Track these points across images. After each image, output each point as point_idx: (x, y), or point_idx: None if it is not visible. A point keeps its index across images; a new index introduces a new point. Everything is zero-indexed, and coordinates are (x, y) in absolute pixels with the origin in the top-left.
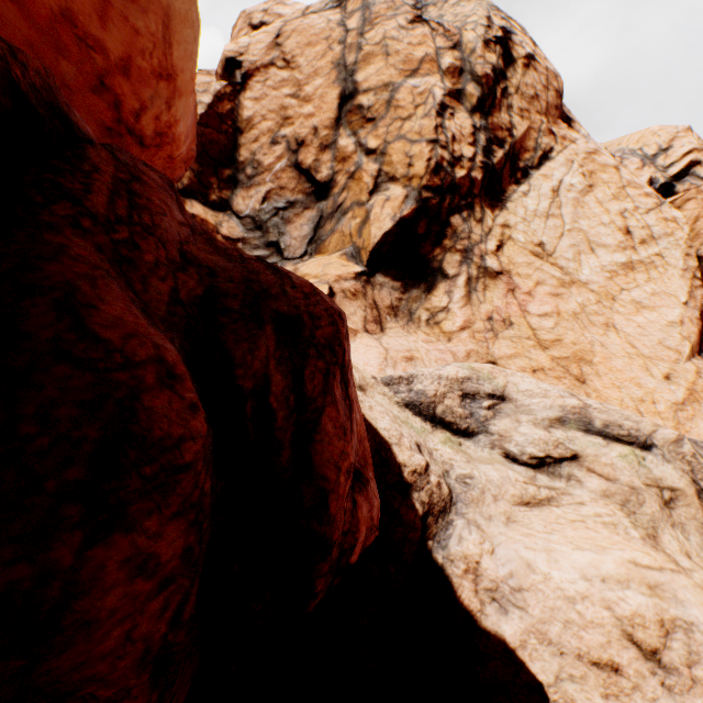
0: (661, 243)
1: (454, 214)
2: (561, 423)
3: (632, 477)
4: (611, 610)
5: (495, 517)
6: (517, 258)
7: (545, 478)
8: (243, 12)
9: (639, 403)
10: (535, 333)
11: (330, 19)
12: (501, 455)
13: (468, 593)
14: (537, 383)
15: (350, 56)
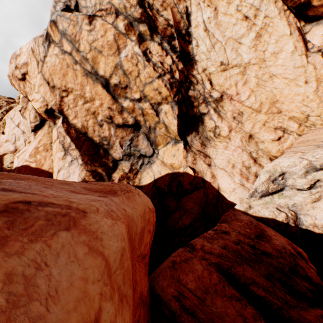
0: (262, 8)
1: (188, 91)
2: (307, 172)
3: None
4: None
5: (309, 209)
6: (220, 81)
7: (313, 190)
8: (9, 77)
9: (303, 102)
10: (252, 108)
11: (55, 54)
12: (296, 190)
13: (317, 230)
14: (288, 160)
15: (87, 66)
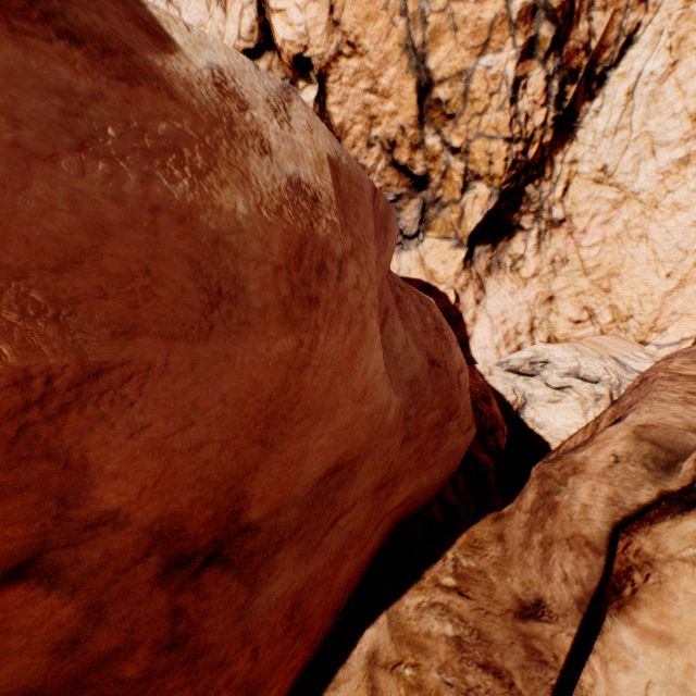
0: None
1: (527, 184)
2: (567, 375)
3: (586, 395)
4: (566, 432)
5: (540, 406)
6: (579, 196)
7: (558, 392)
8: None
9: (642, 297)
10: (583, 264)
11: None
12: (544, 384)
13: (530, 425)
14: (562, 354)
15: (417, 35)
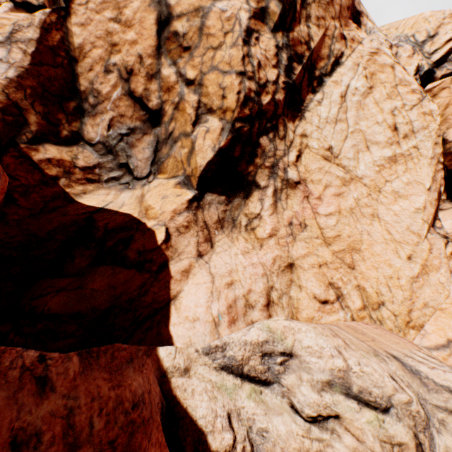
0: (419, 136)
1: (262, 136)
2: (330, 386)
3: (374, 443)
4: None
5: None
6: (312, 165)
7: (317, 430)
8: None
9: (389, 280)
10: (322, 232)
11: None
12: (288, 404)
13: None
14: (316, 339)
15: None
